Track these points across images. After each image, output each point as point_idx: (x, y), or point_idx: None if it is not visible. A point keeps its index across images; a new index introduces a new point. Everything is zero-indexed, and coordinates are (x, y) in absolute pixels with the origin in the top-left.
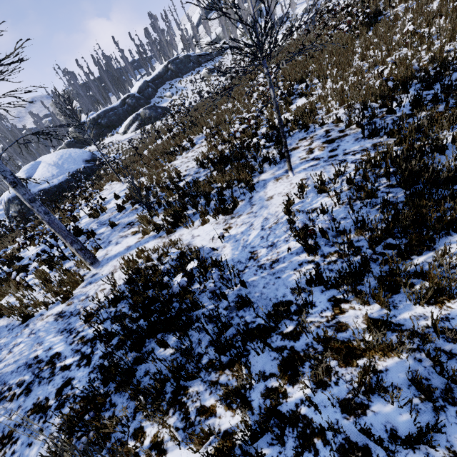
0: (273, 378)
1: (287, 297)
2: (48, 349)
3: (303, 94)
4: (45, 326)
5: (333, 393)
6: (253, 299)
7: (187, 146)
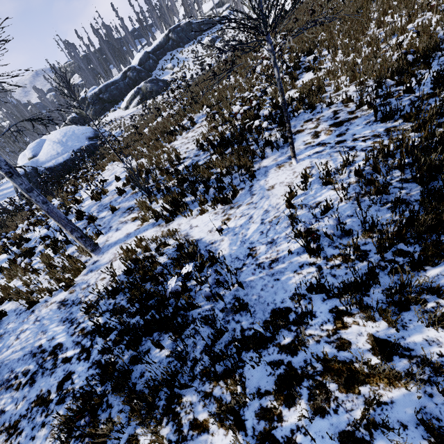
0: (269, 396)
1: (286, 303)
2: (51, 339)
3: (311, 68)
4: (49, 314)
5: (331, 423)
6: (251, 302)
7: (187, 125)
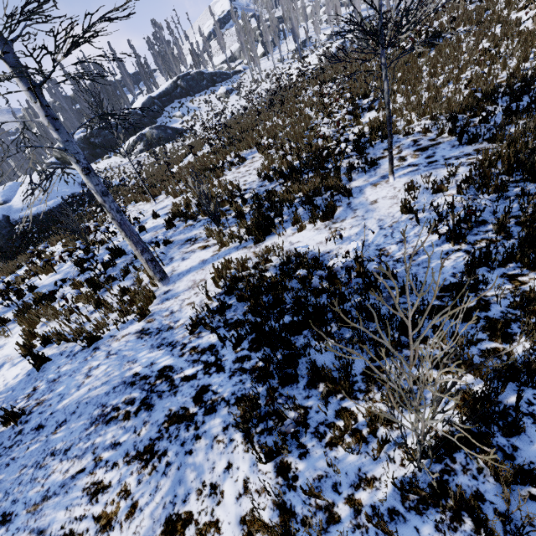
0: (483, 342)
1: (449, 280)
2: (149, 365)
3: (372, 108)
4: (127, 345)
5: None
6: (408, 287)
7: (237, 160)
